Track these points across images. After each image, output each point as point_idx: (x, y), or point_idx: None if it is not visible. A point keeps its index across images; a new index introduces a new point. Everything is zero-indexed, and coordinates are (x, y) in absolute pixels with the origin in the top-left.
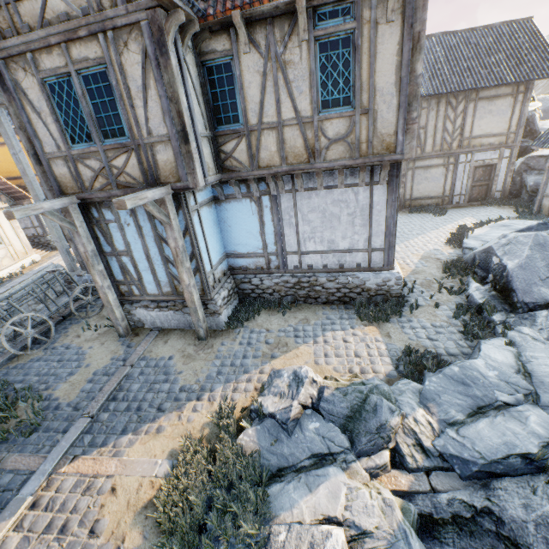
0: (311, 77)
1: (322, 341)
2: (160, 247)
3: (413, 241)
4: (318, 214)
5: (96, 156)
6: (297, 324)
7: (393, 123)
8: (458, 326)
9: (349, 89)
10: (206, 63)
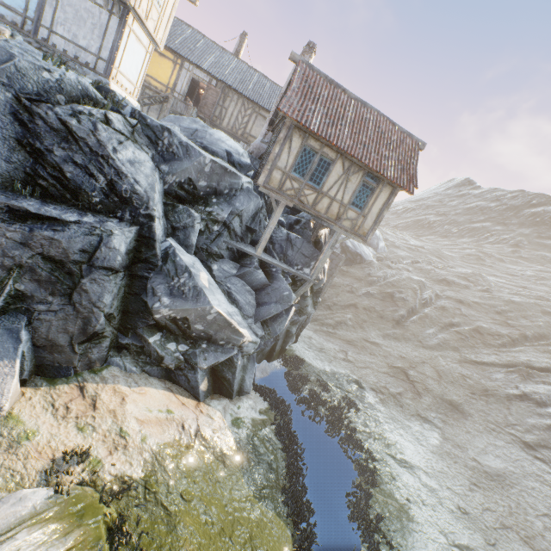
0: None
1: None
2: None
3: None
4: (74, 11)
5: None
6: None
7: None
8: None
9: None
10: None
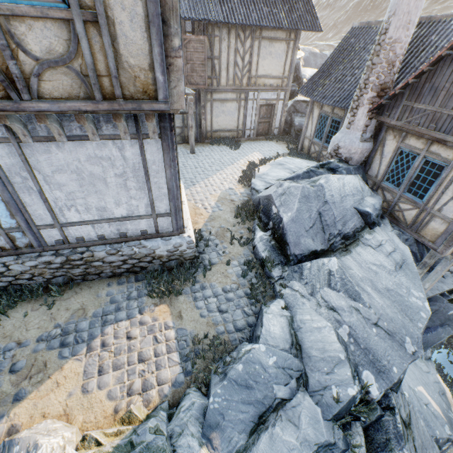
0: None
1: (98, 346)
2: None
3: (213, 179)
4: (71, 174)
5: None
6: (68, 321)
7: (145, 51)
8: (246, 287)
9: None
10: None
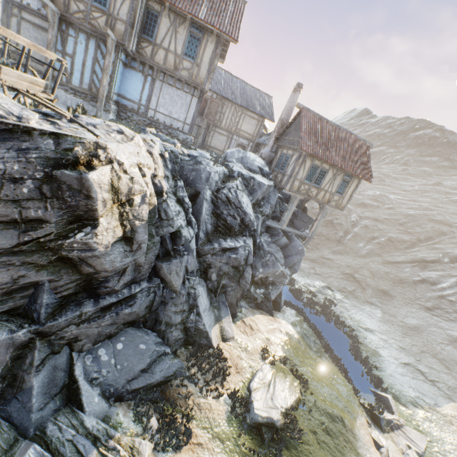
0: (184, 42)
1: None
2: (94, 64)
3: None
4: (170, 97)
5: (85, 4)
6: None
7: (205, 75)
8: None
9: (195, 55)
10: (148, 9)
